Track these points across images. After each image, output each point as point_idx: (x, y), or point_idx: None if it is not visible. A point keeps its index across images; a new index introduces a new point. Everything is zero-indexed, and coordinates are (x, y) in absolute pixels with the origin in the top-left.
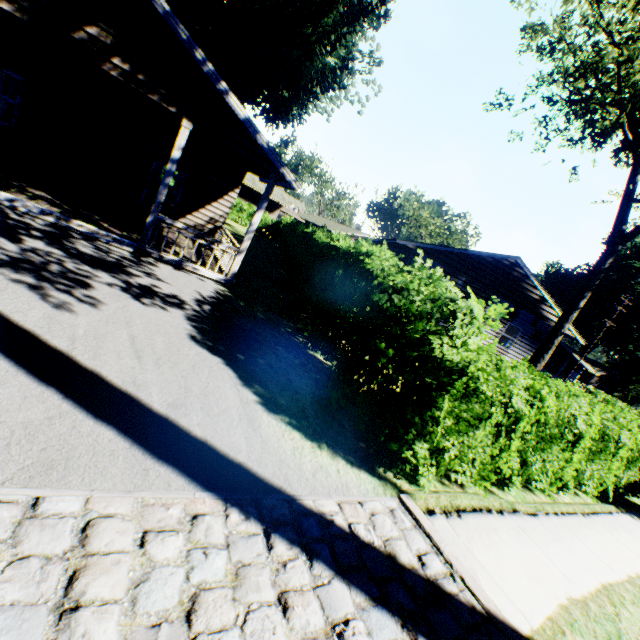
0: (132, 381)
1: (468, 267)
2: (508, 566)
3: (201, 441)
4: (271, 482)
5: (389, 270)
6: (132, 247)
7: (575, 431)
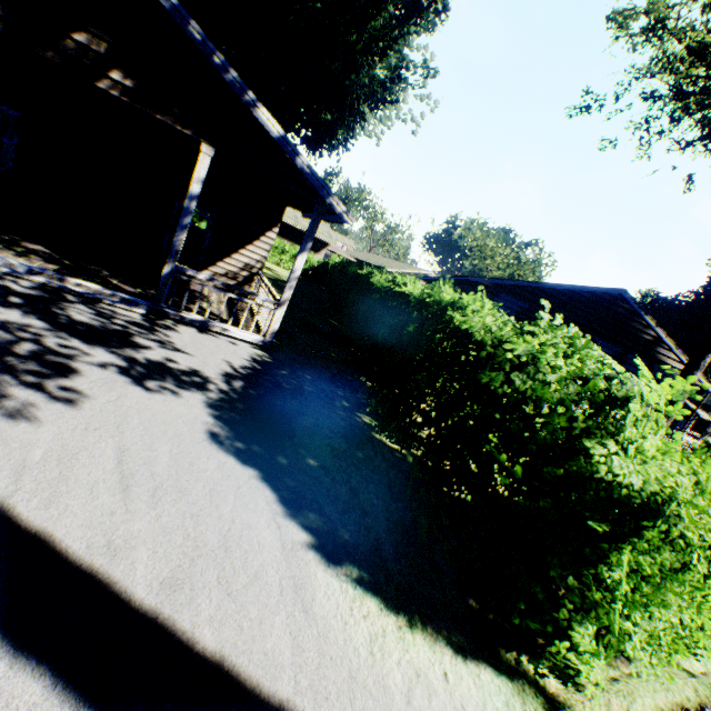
0: (105, 542)
1: (559, 305)
2: None
3: (212, 663)
4: None
5: (498, 332)
6: (145, 308)
7: None
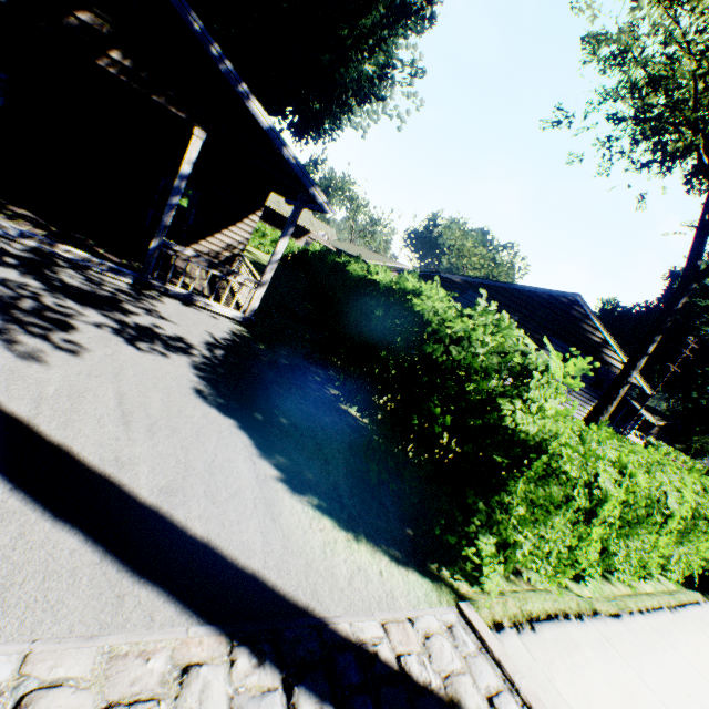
0: (114, 458)
1: (521, 305)
2: (599, 701)
3: (202, 543)
4: (294, 599)
5: (444, 314)
6: (131, 278)
7: (665, 511)
